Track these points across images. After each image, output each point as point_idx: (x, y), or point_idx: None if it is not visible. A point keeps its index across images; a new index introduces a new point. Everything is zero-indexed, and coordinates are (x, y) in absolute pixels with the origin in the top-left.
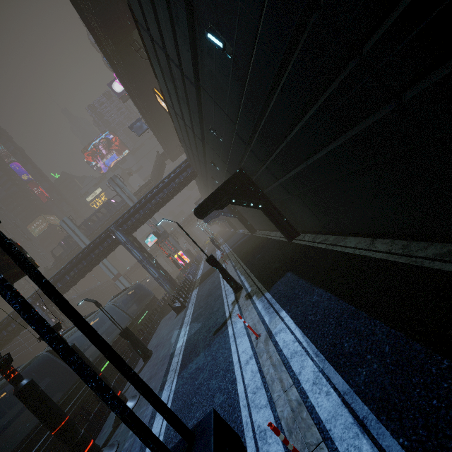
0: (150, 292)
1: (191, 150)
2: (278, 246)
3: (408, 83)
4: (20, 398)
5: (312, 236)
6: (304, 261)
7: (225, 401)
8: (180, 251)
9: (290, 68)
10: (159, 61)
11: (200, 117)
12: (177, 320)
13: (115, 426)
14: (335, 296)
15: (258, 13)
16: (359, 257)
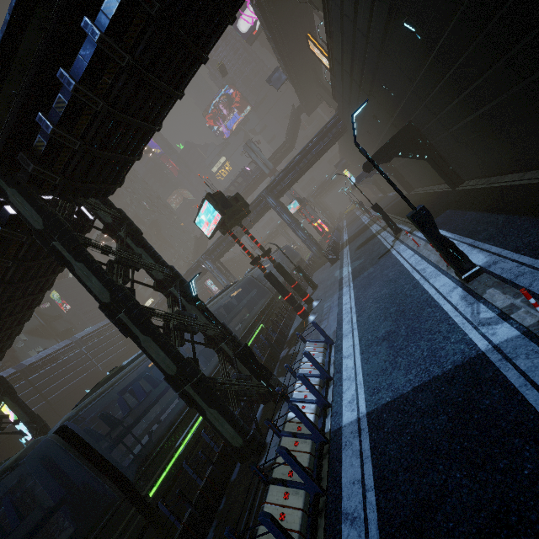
0: (297, 254)
1: (349, 103)
2: (440, 196)
3: (532, 72)
4: (268, 278)
5: (476, 181)
6: (463, 200)
7: (396, 272)
8: (317, 221)
9: (466, 55)
10: (342, 27)
11: (374, 75)
12: (334, 267)
13: (309, 311)
14: (481, 211)
15: (448, 20)
16: (509, 186)
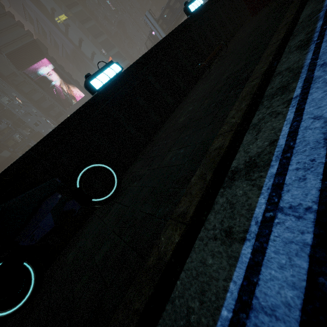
0: None
1: None
2: None
3: None
4: None
5: None
6: None
7: None
8: None
9: None
10: None
11: None
12: None
13: None
14: None
15: None
16: None
